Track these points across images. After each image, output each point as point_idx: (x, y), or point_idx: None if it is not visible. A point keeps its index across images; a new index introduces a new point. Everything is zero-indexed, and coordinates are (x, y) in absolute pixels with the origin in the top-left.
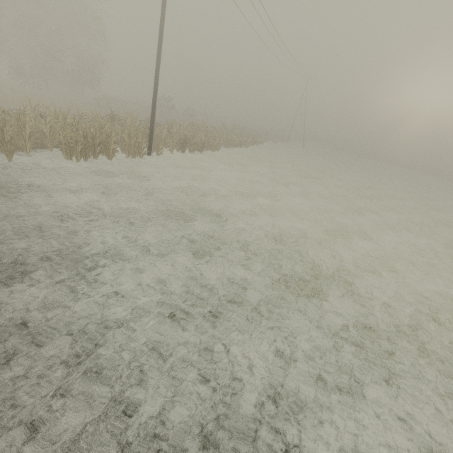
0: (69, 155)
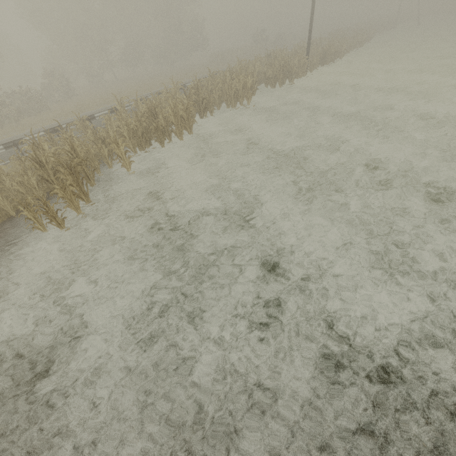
0: (273, 85)
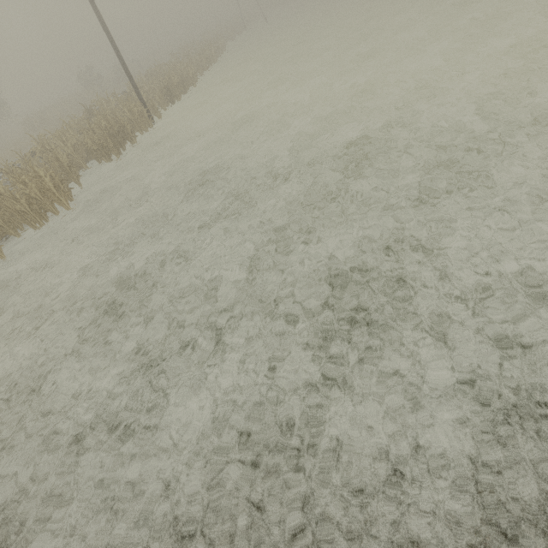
0: (107, 158)
